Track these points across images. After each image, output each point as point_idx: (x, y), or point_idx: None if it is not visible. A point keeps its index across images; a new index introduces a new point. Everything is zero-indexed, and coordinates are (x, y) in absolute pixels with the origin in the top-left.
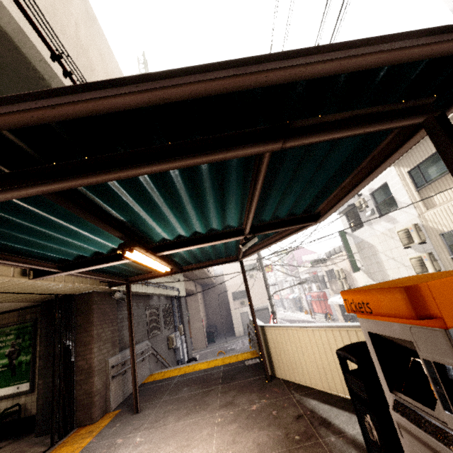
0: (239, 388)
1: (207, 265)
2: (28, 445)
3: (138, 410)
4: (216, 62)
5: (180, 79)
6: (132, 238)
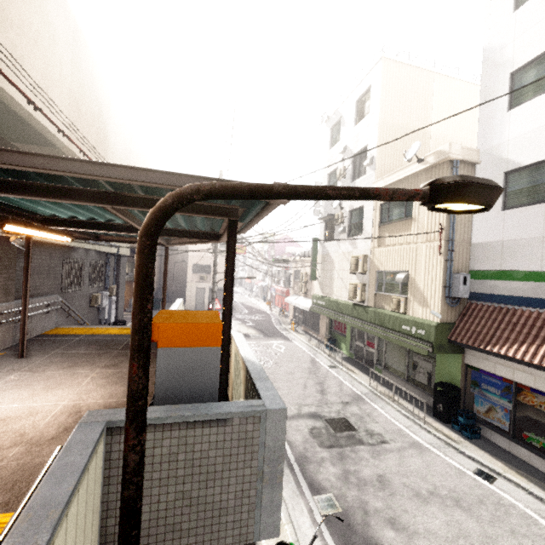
0: None
1: (128, 241)
2: None
3: (23, 356)
4: (31, 152)
5: (1, 153)
6: (8, 211)
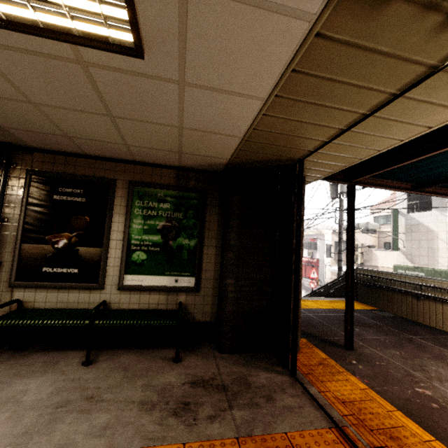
0: None
1: (443, 194)
2: (233, 365)
3: (352, 346)
4: None
5: None
6: None
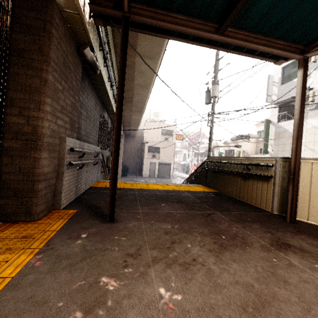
0: (257, 222)
1: (258, 43)
2: None
3: (113, 218)
4: None
5: None
6: None
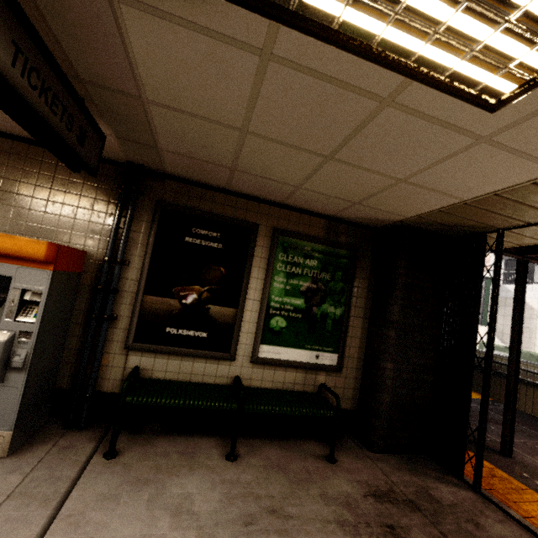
0: None
1: None
2: (399, 470)
3: (510, 452)
4: None
5: None
6: None
